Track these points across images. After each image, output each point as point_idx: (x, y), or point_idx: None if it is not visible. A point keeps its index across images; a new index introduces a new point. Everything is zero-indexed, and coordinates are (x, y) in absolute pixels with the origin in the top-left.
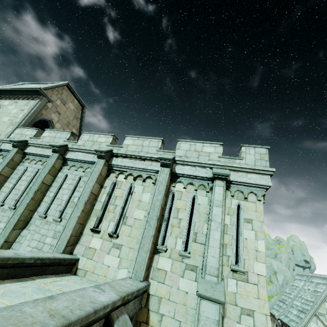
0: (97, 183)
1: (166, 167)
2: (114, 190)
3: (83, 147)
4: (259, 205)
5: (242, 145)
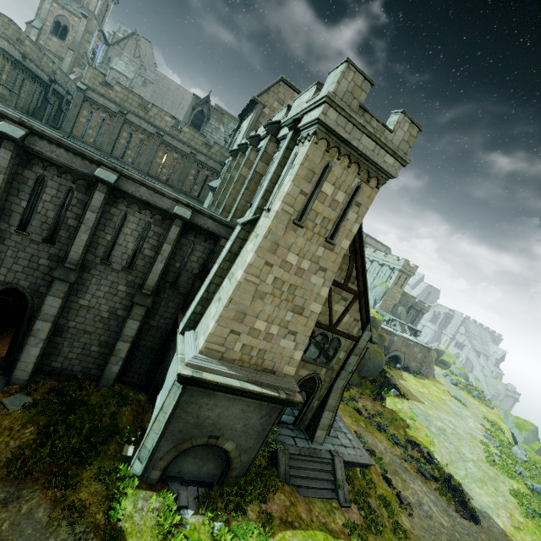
0: (246, 167)
1: (268, 134)
2: None
3: None
4: (307, 146)
5: (328, 73)
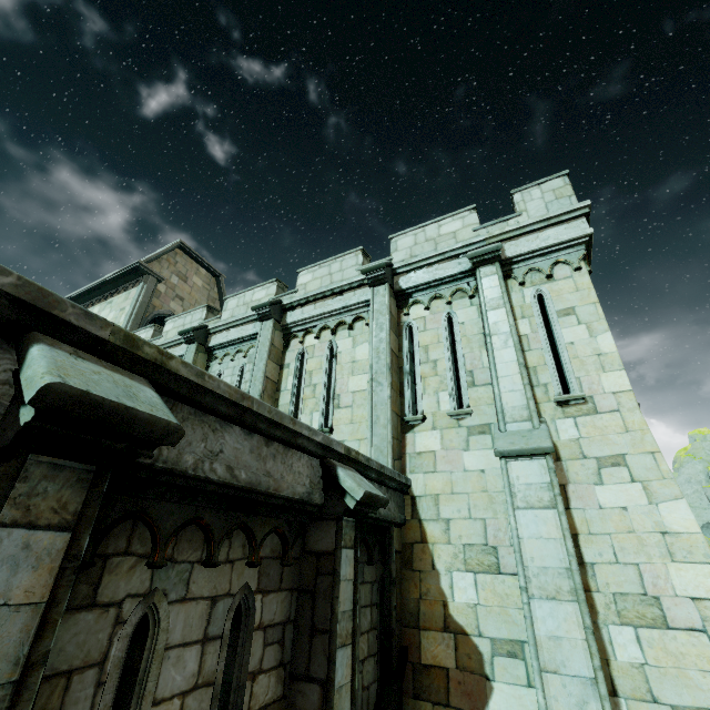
0: (272, 362)
1: (381, 283)
2: (304, 364)
3: (232, 318)
4: (580, 277)
5: (513, 191)
